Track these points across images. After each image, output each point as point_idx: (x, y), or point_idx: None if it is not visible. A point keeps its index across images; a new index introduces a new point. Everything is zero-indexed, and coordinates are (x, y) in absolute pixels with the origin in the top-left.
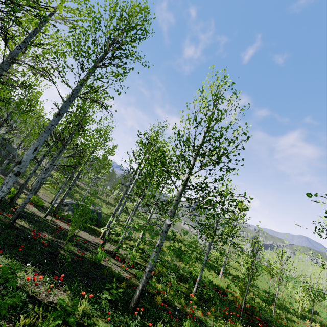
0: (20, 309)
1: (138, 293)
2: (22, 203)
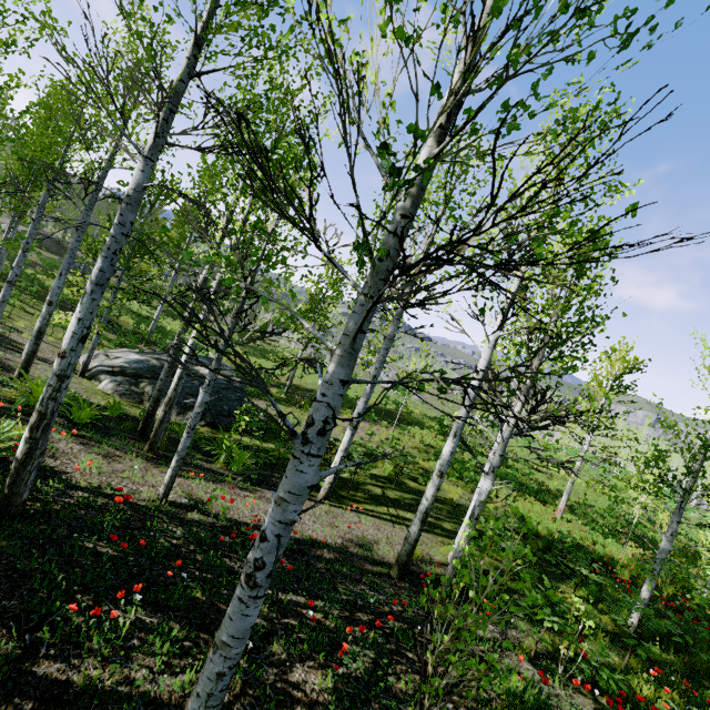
0: None
1: None
2: (217, 671)
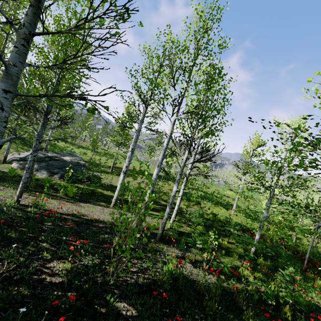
0: None
1: None
2: None
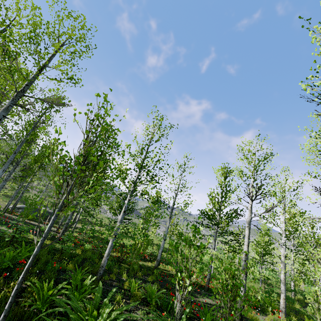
0: (3, 232)
1: (61, 234)
2: None
